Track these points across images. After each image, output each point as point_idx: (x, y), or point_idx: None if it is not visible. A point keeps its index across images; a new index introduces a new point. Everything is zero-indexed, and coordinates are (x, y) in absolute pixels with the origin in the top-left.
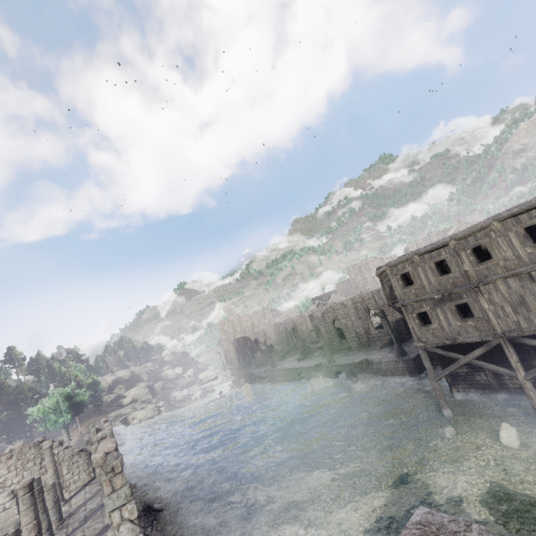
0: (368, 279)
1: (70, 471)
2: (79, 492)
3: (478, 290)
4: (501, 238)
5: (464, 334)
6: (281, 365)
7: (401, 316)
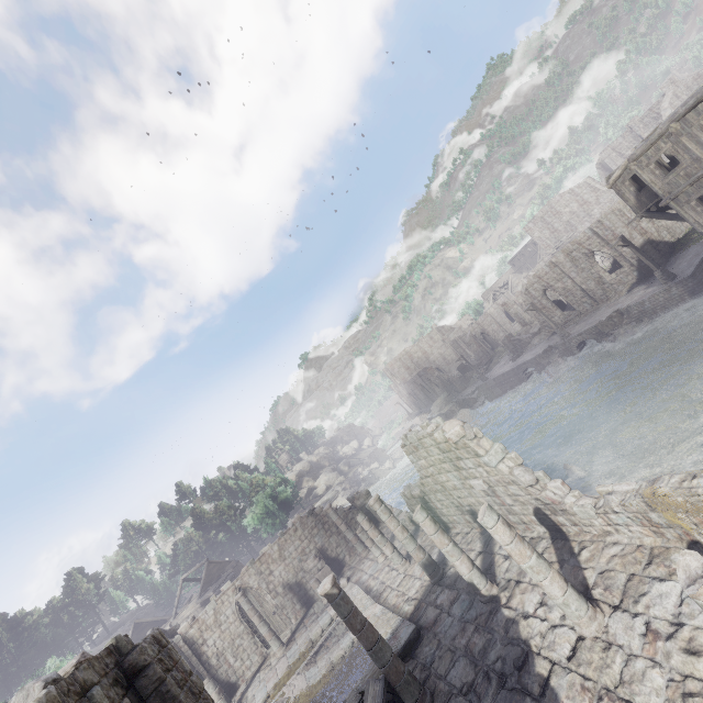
0: (559, 228)
1: (352, 528)
2: None
3: None
4: None
5: None
6: (494, 374)
7: (643, 239)
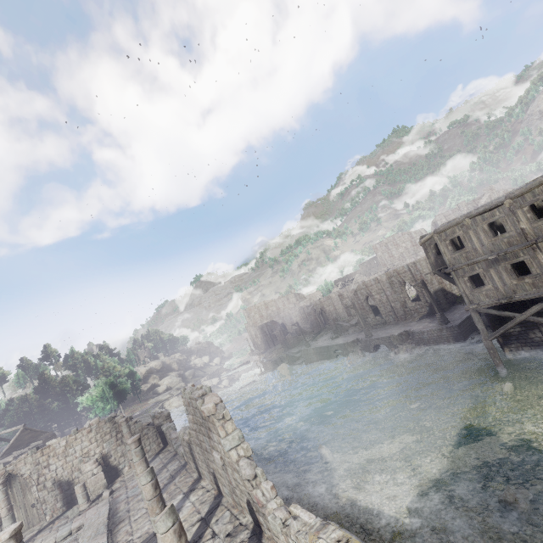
0: (395, 255)
1: (142, 443)
2: (154, 459)
3: (536, 246)
4: None
5: (520, 292)
6: (315, 344)
7: (439, 287)
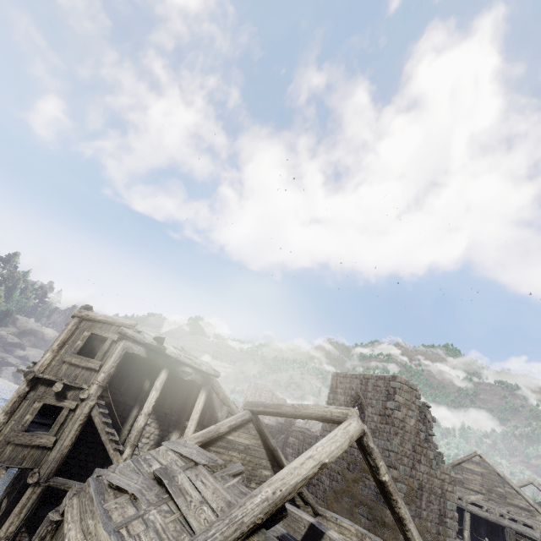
0: None
1: None
2: None
3: None
4: None
5: None
6: None
7: None
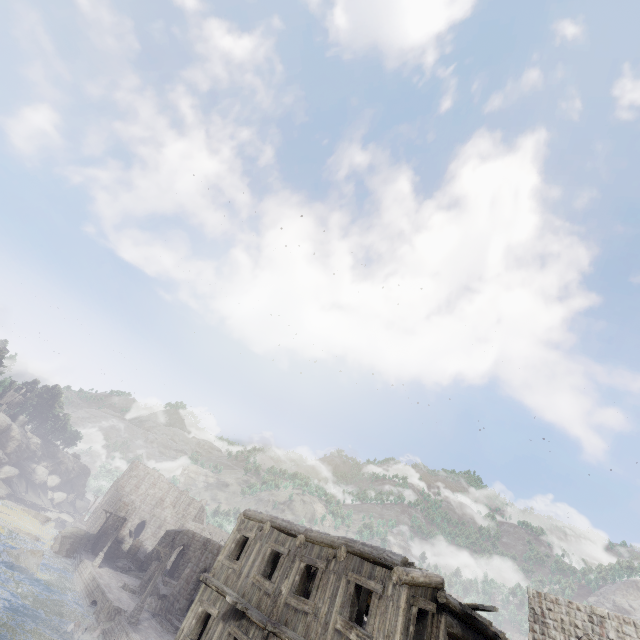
0: None
1: None
2: None
3: (266, 636)
4: (334, 576)
5: None
6: (103, 571)
7: None
